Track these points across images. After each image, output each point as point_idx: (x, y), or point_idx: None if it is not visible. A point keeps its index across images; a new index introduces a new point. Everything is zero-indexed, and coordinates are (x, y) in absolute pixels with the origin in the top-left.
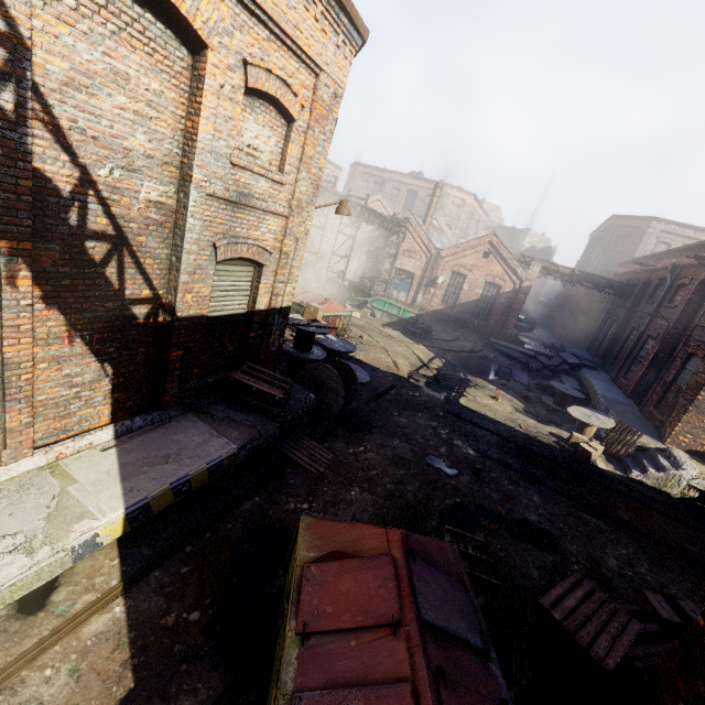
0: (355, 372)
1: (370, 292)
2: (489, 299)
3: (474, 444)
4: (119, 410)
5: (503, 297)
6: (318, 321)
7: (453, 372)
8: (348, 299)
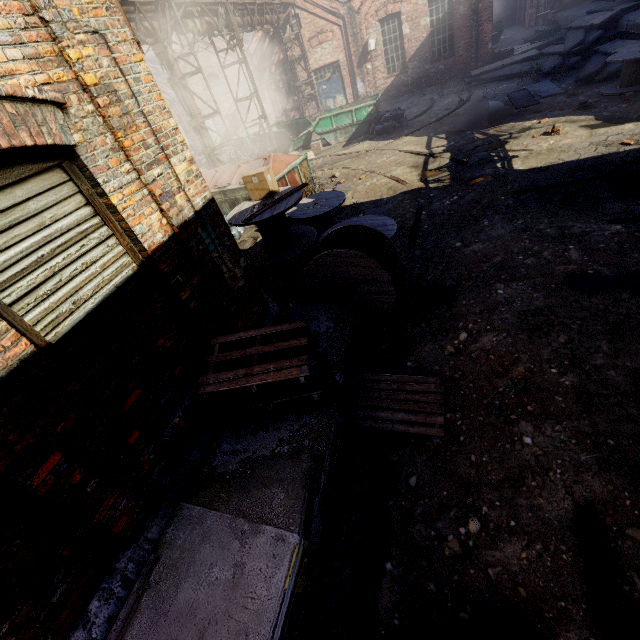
0: (377, 230)
1: (306, 119)
2: (443, 22)
3: (599, 213)
4: (48, 622)
5: (461, 5)
6: (274, 191)
7: (466, 141)
8: (288, 145)
